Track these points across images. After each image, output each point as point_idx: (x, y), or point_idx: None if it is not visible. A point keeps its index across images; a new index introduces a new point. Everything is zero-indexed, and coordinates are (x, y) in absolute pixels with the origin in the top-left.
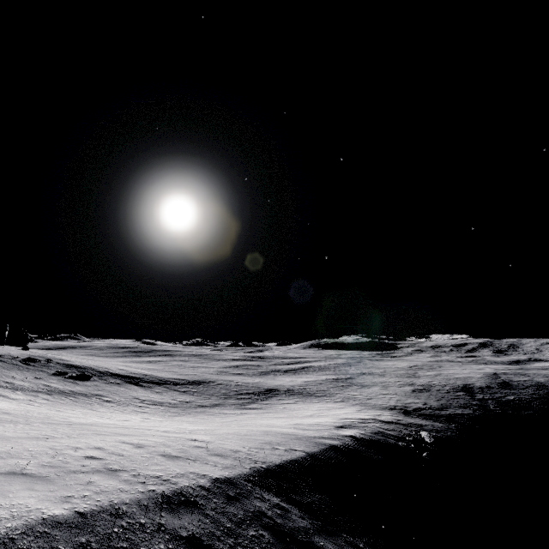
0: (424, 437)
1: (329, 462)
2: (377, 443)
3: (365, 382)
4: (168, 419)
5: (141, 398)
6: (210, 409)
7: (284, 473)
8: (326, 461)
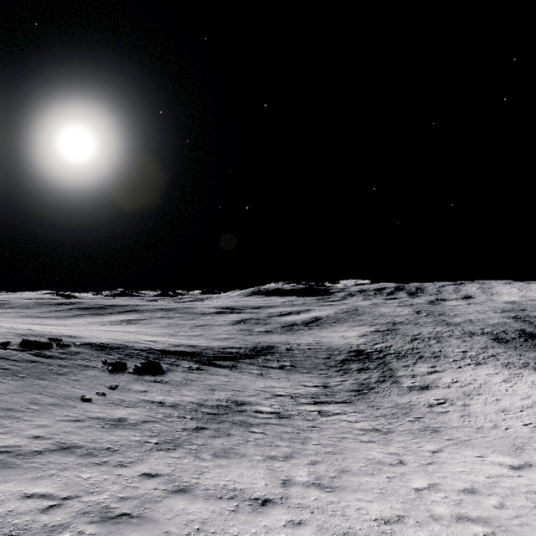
0: None
1: None
2: None
3: (420, 333)
4: (495, 451)
5: (278, 392)
6: (388, 397)
7: None
8: None
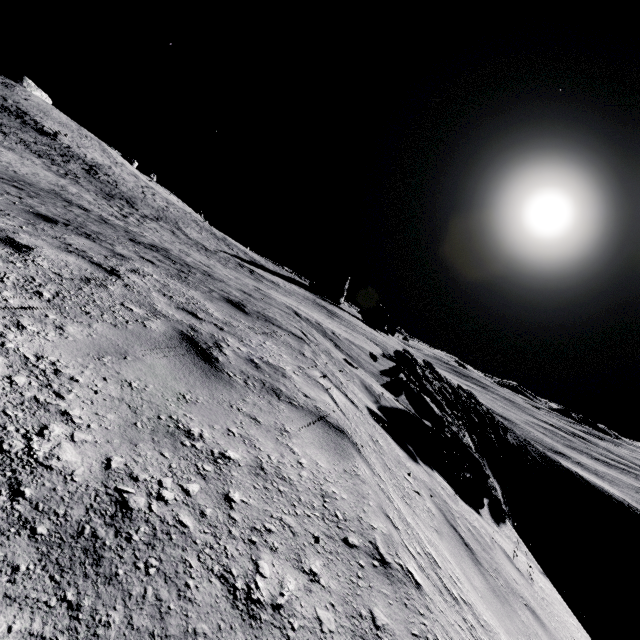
0: (638, 512)
1: (550, 458)
2: (593, 486)
3: None
4: None
5: None
6: None
7: (529, 442)
8: (549, 456)
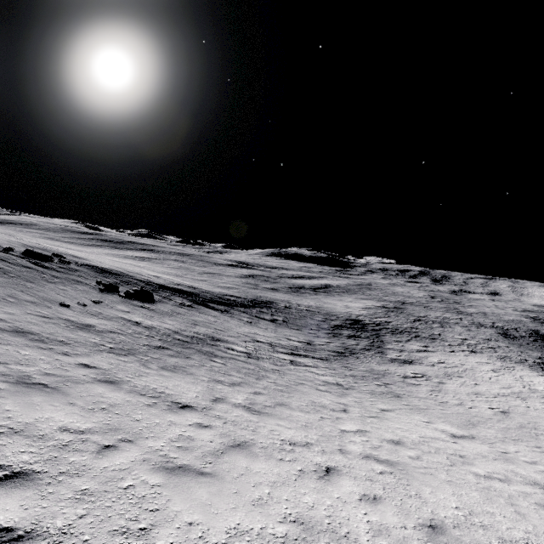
0: None
1: None
2: None
3: (427, 316)
4: (446, 421)
5: (259, 339)
6: (367, 363)
7: None
8: None
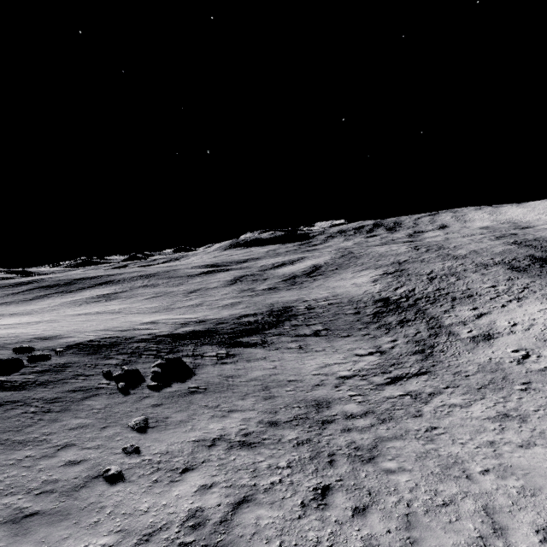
0: None
1: None
2: None
3: (433, 271)
4: None
5: (341, 373)
6: (462, 356)
7: None
8: None
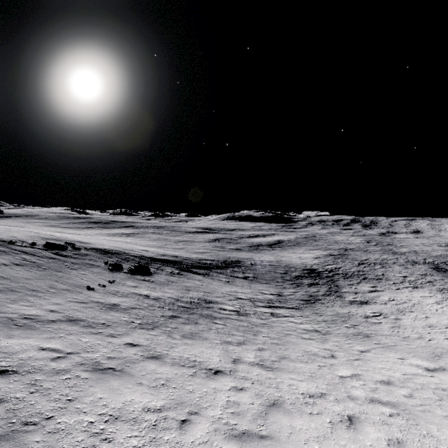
0: None
1: None
2: None
3: (368, 259)
4: (416, 356)
5: (240, 296)
6: (331, 308)
7: None
8: None
